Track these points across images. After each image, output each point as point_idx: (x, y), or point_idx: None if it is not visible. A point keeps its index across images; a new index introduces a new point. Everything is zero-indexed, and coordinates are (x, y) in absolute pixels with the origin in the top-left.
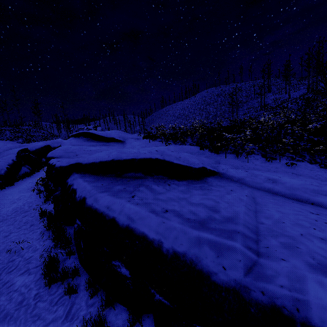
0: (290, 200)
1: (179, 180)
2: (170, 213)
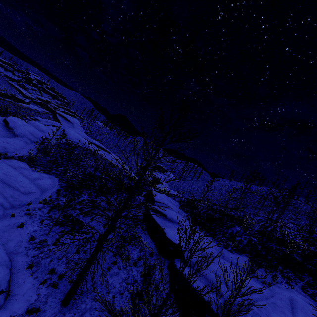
0: None
1: (6, 126)
2: None
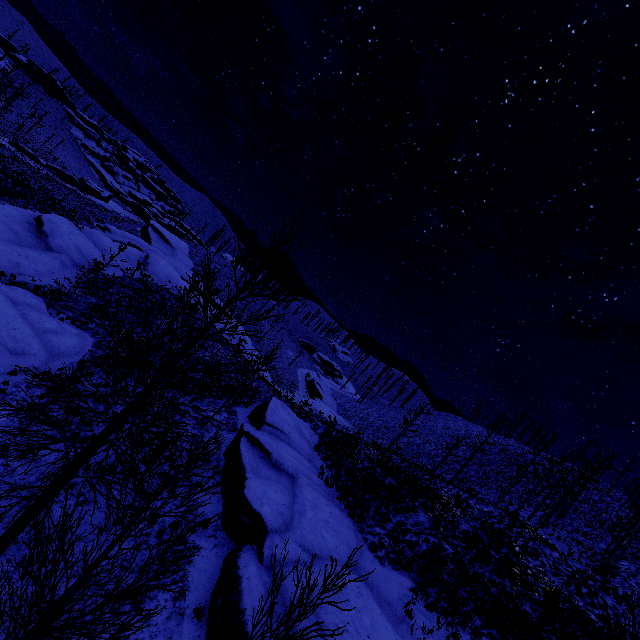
0: (16, 244)
1: (36, 229)
2: (2, 208)
